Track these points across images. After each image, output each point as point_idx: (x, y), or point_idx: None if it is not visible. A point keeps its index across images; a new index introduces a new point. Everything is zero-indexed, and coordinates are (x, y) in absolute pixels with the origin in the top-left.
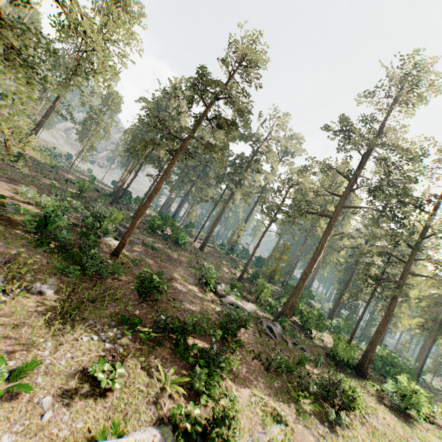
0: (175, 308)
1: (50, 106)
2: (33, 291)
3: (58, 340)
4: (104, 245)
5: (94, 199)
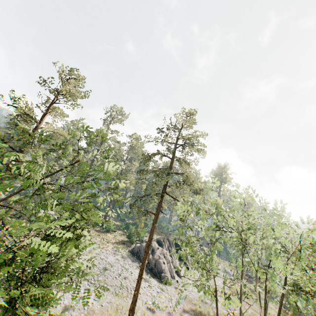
0: None
1: None
2: None
3: None
4: None
5: None
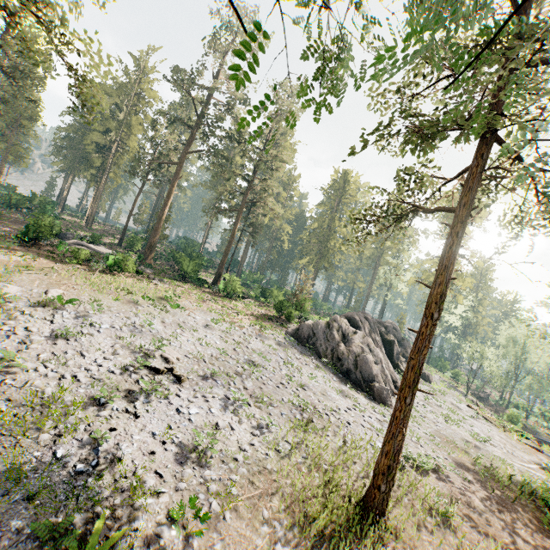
0: None
1: None
2: None
3: None
4: None
5: None
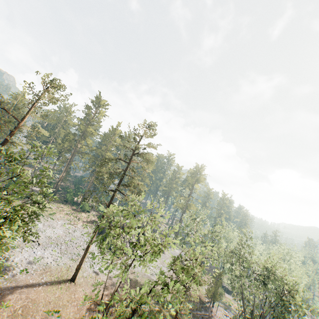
0: None
1: None
2: None
3: None
4: None
5: None
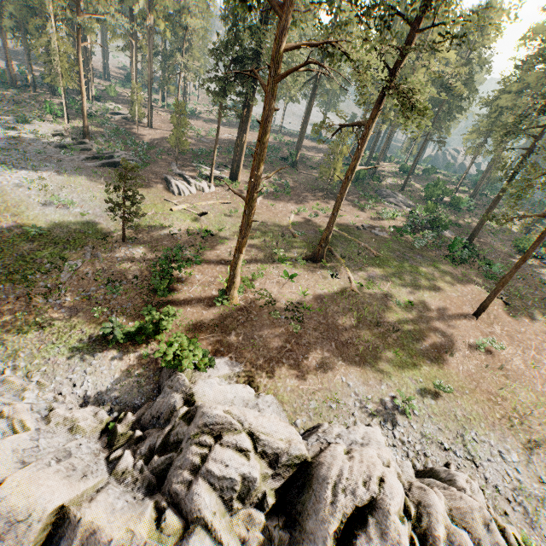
0: (538, 282)
1: (310, 97)
2: (503, 295)
3: (542, 318)
4: (449, 240)
5: (361, 180)
